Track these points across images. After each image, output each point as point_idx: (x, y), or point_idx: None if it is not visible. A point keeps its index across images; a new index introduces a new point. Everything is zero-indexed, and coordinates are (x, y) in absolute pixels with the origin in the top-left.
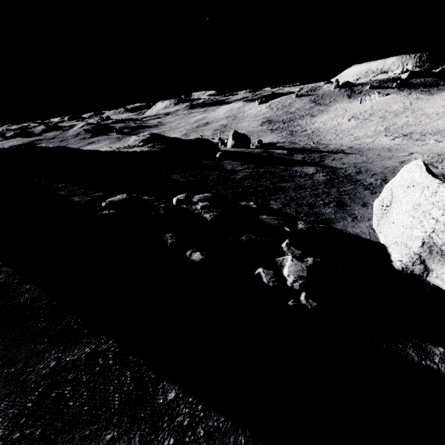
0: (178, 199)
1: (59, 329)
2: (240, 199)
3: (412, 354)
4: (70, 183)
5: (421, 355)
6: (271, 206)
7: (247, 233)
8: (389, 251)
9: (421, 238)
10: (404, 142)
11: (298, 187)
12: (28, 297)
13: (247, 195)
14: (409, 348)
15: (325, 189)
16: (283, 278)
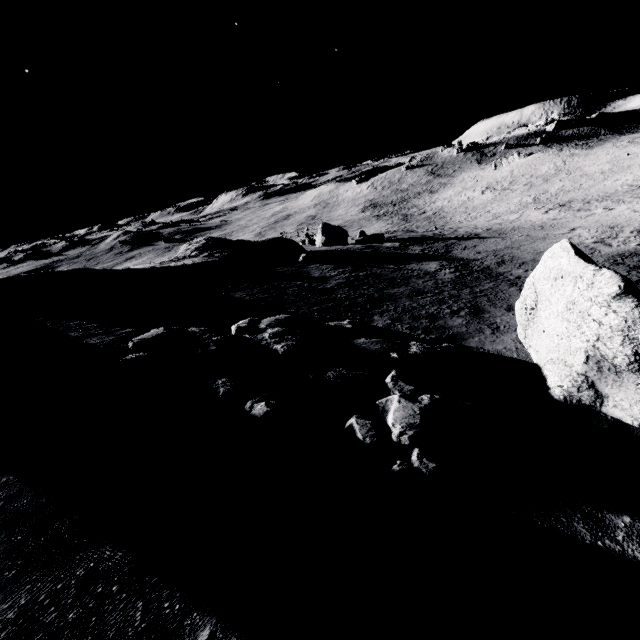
0: (238, 327)
1: (42, 543)
2: (331, 318)
3: (582, 532)
4: (88, 319)
5: (596, 532)
6: (375, 323)
7: (336, 367)
8: (544, 373)
9: (582, 350)
10: (561, 214)
11: (414, 292)
12: (2, 497)
13: (341, 311)
14: (578, 521)
15: (453, 291)
16: (387, 429)
